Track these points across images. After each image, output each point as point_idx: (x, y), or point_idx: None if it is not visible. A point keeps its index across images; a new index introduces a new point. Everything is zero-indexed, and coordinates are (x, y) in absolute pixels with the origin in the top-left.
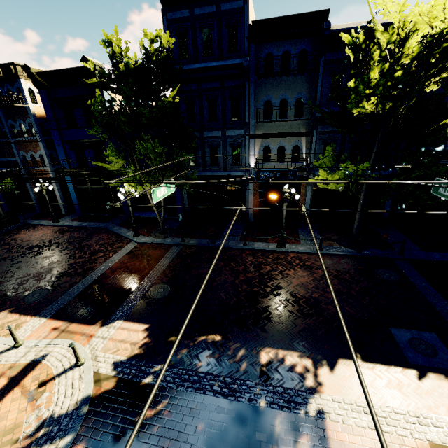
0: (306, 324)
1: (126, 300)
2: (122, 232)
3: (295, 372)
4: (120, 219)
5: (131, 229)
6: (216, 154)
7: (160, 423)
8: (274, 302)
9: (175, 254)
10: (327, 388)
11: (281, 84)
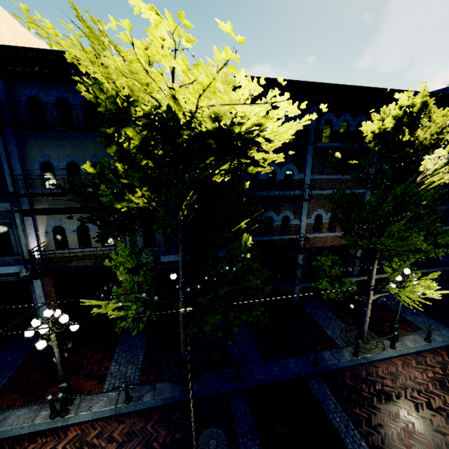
0: None
1: None
2: None
3: None
4: None
5: None
6: None
7: None
8: None
9: None
10: None
11: (64, 141)
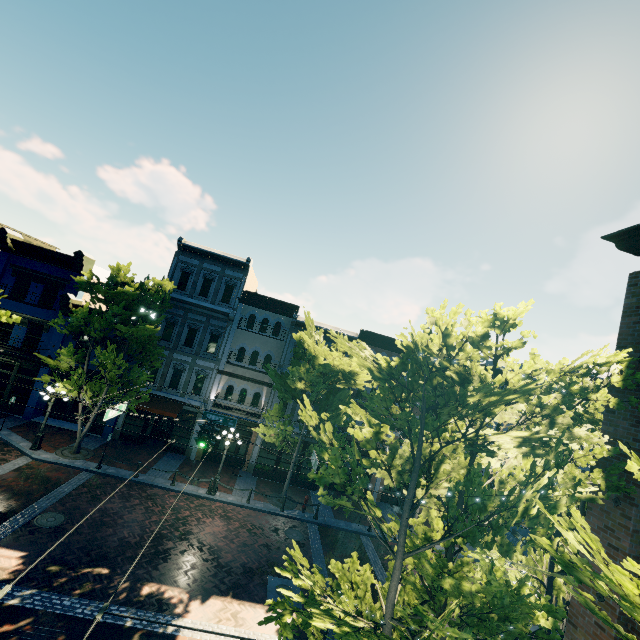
0: (199, 567)
1: (2, 524)
2: (14, 440)
3: (170, 602)
4: (13, 421)
5: (28, 438)
6: (179, 377)
7: (19, 635)
8: (179, 545)
9: (83, 481)
10: (192, 614)
11: (257, 339)
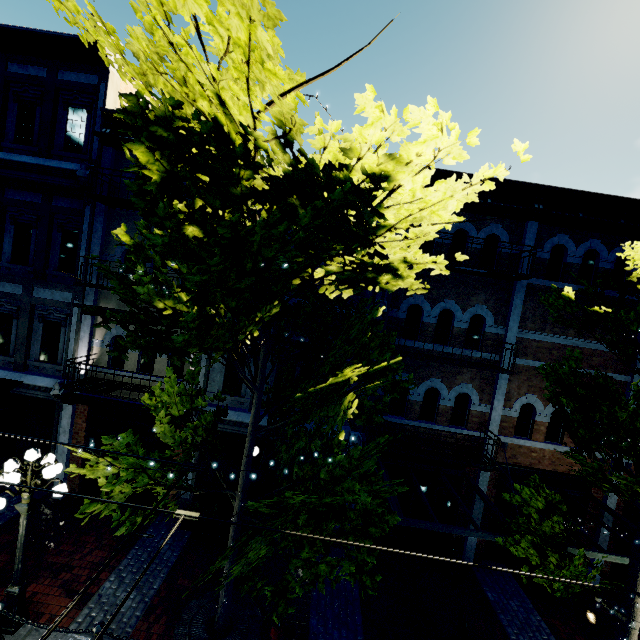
0: None
1: None
2: None
3: None
4: None
5: None
6: (9, 330)
7: None
8: None
9: None
10: None
11: None
